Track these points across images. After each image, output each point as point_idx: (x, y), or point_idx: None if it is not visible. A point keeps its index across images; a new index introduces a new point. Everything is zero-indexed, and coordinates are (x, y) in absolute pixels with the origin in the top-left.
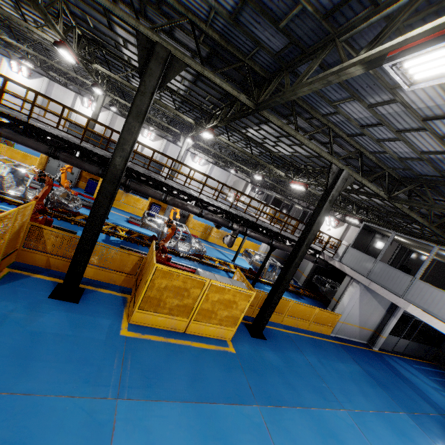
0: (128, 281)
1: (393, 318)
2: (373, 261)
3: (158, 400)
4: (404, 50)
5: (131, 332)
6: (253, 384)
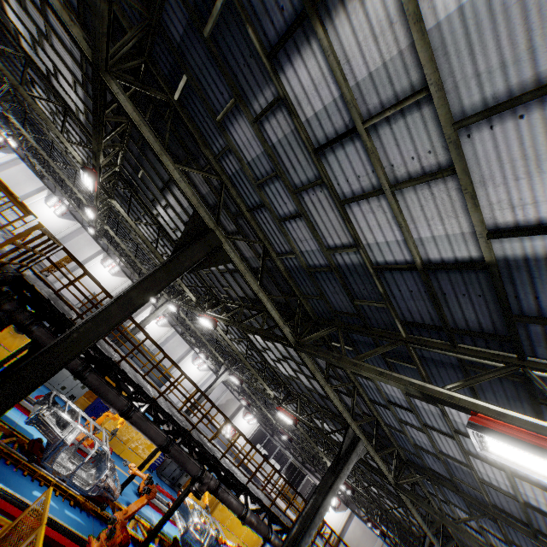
0: None
1: None
2: None
3: None
4: None
5: None
6: None
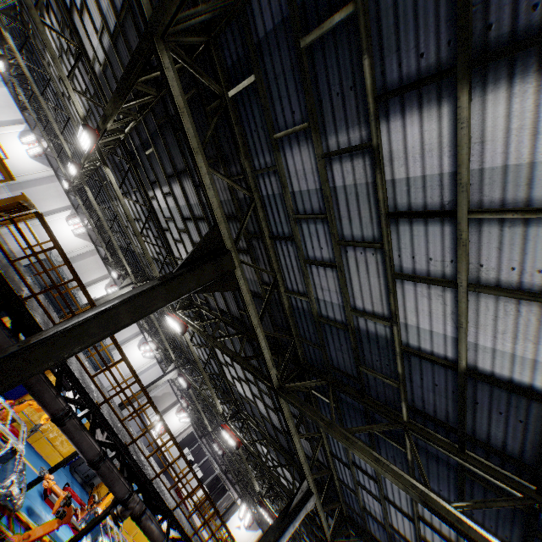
0: None
1: None
2: None
3: None
4: None
5: None
6: None
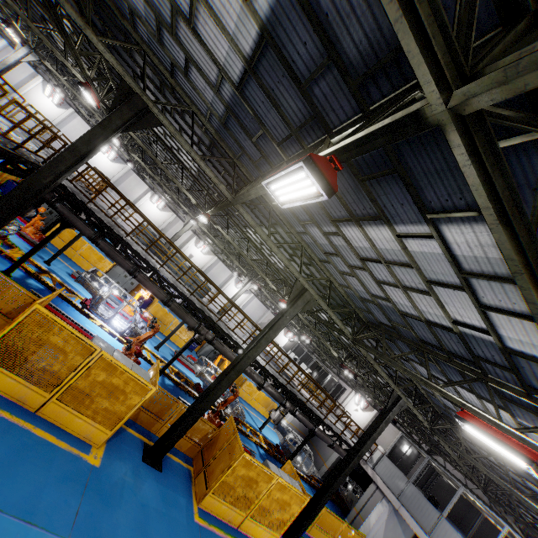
0: (193, 449)
1: None
2: (406, 481)
3: None
4: (464, 419)
5: (201, 518)
6: None
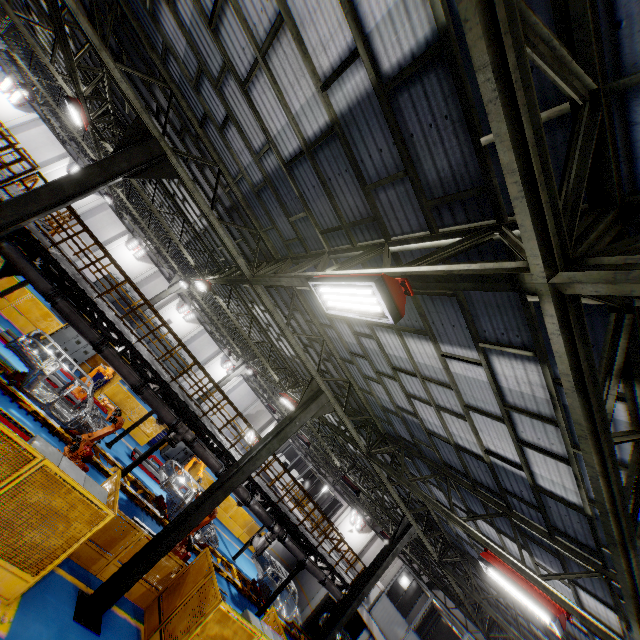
0: (147, 596)
1: None
2: (406, 627)
3: None
4: (489, 562)
5: None
6: None
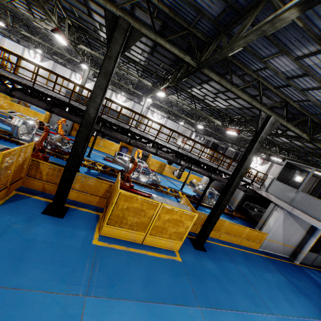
0: (101, 202)
1: (312, 238)
2: (295, 191)
3: (118, 298)
4: None
5: (100, 242)
6: (195, 288)
